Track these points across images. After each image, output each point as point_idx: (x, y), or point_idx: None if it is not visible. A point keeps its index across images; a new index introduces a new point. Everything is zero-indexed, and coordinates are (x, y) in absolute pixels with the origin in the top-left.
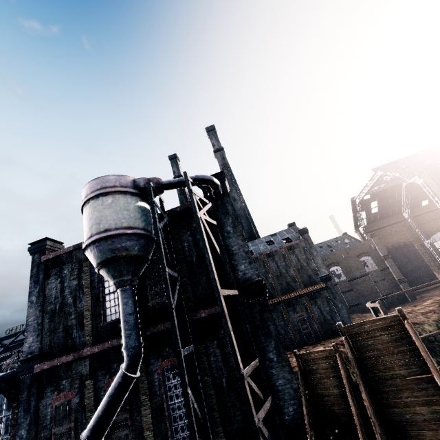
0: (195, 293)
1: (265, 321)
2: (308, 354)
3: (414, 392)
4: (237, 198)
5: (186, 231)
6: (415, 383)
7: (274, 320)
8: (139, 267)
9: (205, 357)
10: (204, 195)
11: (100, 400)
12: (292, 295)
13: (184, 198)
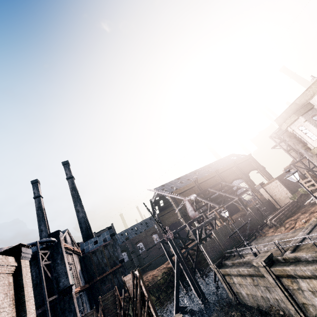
0: (37, 300)
1: (70, 305)
2: (86, 314)
3: (117, 316)
4: (80, 210)
5: (35, 266)
6: (117, 313)
7: (74, 303)
8: None
9: None
10: (47, 247)
11: None
12: (104, 275)
13: (41, 212)
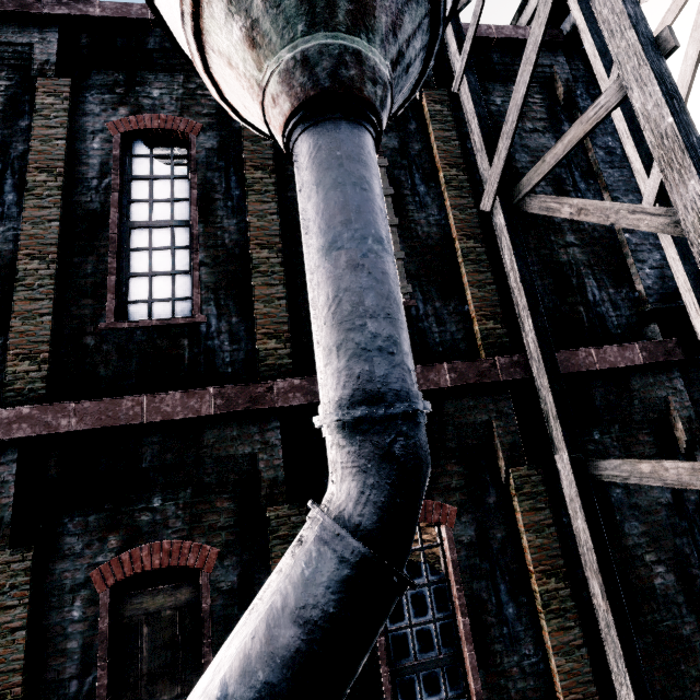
0: (503, 297)
1: None
2: None
3: None
4: None
5: None
6: None
7: None
8: (412, 66)
9: (550, 512)
10: None
11: (57, 643)
12: None
13: None
